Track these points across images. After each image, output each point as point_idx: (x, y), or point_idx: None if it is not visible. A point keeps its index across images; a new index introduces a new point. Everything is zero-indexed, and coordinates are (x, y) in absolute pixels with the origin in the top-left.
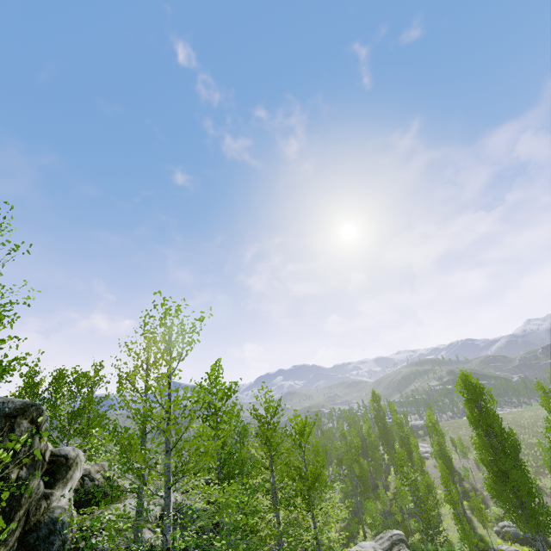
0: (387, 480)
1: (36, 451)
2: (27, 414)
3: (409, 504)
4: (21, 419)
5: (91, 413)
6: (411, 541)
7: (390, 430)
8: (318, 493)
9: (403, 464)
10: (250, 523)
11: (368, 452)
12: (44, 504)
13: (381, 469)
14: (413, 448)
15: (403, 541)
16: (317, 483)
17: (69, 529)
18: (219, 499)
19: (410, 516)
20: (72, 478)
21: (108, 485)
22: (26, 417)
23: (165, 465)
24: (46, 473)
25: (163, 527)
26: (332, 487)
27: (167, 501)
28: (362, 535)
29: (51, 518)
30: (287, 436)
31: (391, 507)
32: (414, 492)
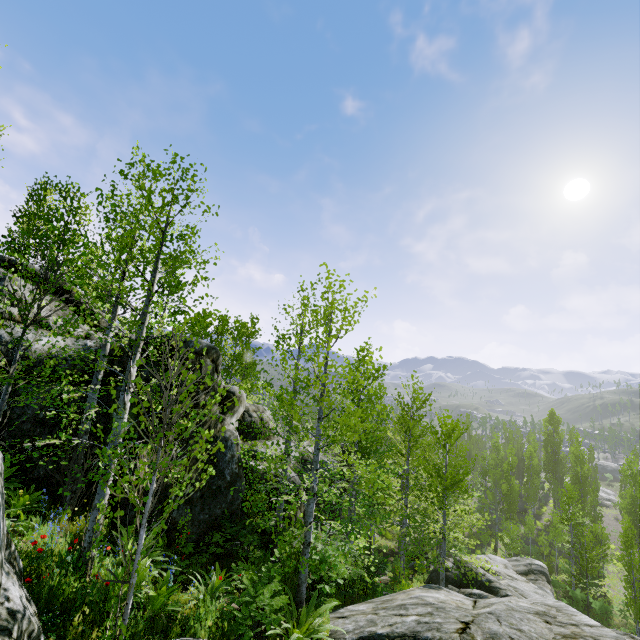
0: (541, 510)
1: (235, 399)
2: (210, 355)
3: (563, 542)
4: (206, 358)
5: (247, 359)
6: (555, 577)
7: (562, 460)
8: (455, 496)
9: (570, 503)
10: (387, 502)
11: (523, 474)
12: (219, 425)
13: (537, 497)
14: (591, 491)
15: (544, 574)
16: (455, 486)
17: (236, 449)
18: (362, 474)
19: (560, 554)
20: (238, 411)
21: (262, 424)
22: (209, 356)
23: (317, 429)
24: (220, 403)
25: (313, 478)
26: (472, 496)
27: (316, 458)
28: (492, 547)
29: (224, 437)
30: (431, 433)
31: (537, 537)
32: (575, 534)
